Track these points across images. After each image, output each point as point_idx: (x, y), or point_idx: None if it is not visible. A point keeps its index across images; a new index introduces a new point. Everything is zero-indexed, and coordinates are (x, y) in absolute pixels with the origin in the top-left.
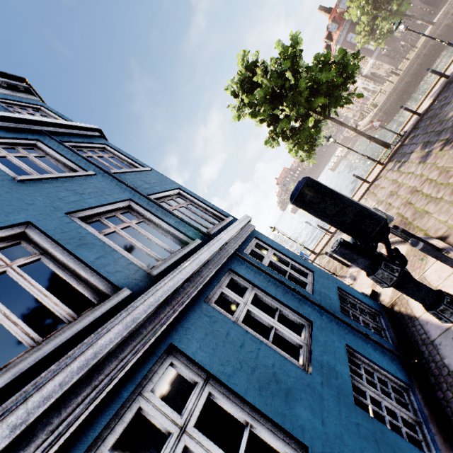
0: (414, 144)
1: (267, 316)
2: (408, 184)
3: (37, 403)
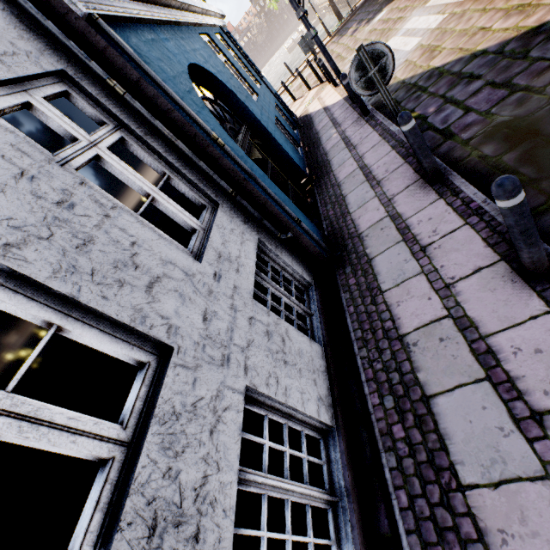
0: (355, 21)
1: (241, 66)
2: (337, 52)
3: (188, 1)
